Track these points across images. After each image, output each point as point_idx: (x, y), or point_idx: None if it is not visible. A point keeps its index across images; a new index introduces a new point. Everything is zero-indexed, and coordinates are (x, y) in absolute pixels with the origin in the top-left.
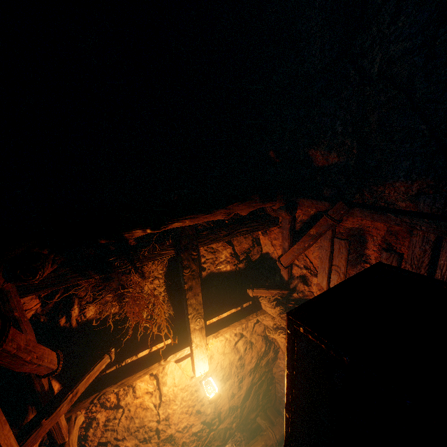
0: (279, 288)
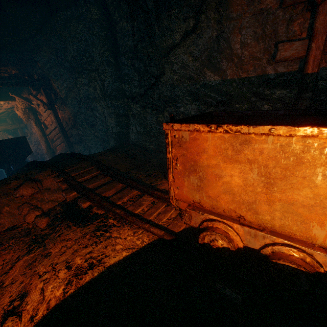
0: (26, 100)
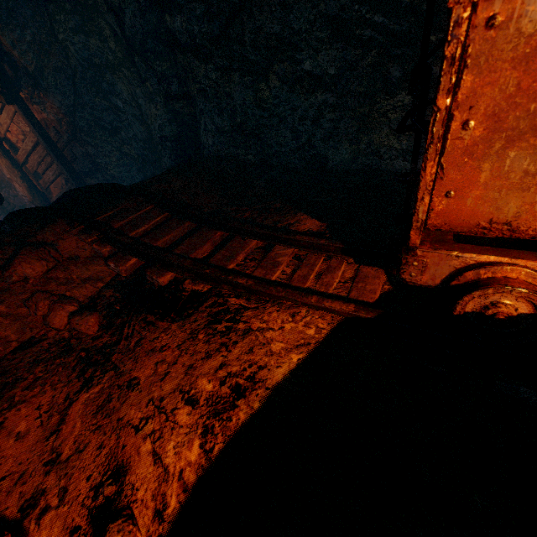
0: None
